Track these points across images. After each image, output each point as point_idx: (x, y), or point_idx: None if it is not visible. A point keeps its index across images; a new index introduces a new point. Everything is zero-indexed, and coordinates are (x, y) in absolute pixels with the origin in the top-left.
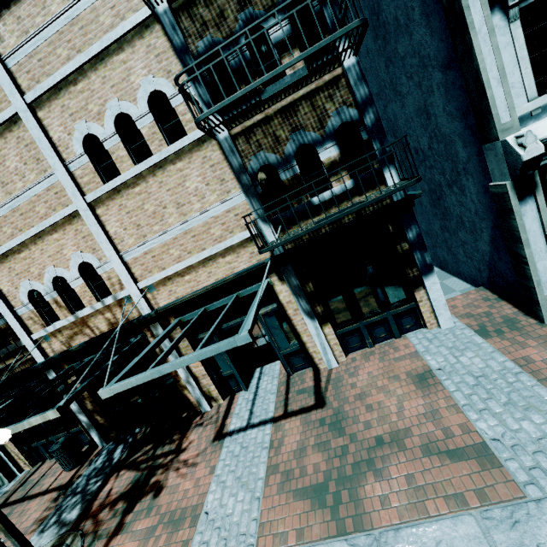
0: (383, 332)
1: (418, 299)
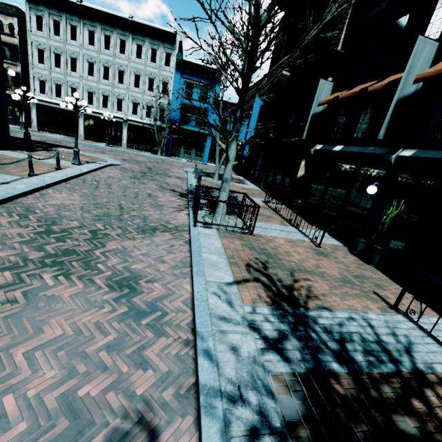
0: (12, 123)
1: (20, 119)
